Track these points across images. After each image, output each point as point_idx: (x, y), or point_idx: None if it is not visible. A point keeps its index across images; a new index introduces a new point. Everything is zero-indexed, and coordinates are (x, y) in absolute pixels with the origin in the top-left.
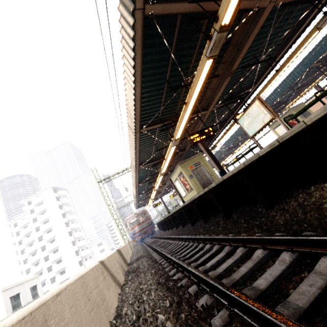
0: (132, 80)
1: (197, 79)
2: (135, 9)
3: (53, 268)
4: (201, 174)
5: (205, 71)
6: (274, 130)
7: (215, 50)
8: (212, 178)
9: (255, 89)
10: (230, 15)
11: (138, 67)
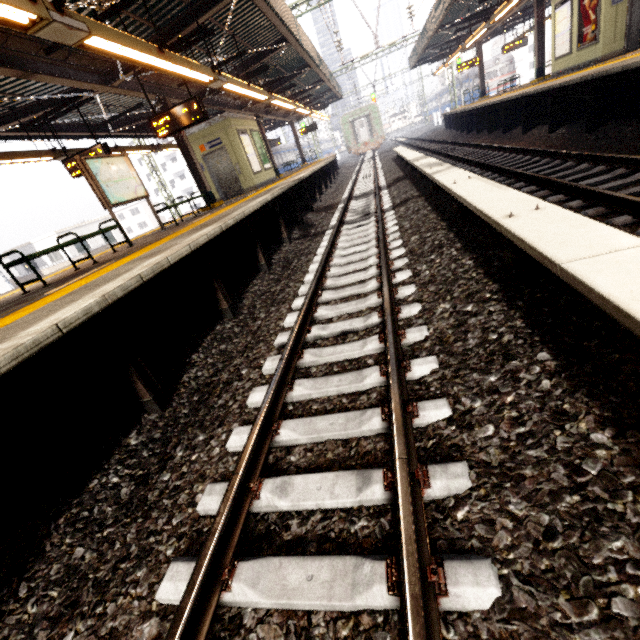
0: None
1: None
2: None
3: (176, 185)
4: (225, 166)
5: None
6: (555, 11)
7: None
8: (239, 179)
9: None
10: None
11: None
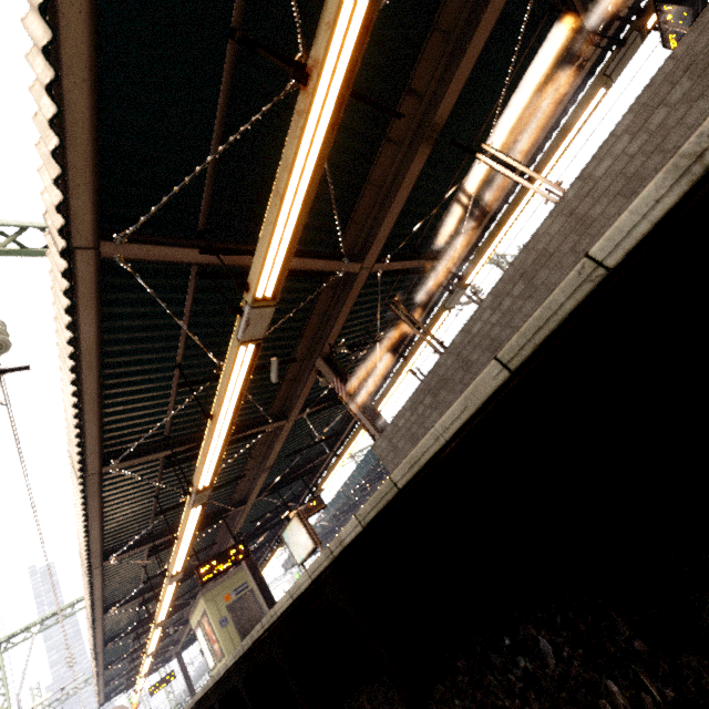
0: (82, 523)
1: (185, 521)
2: (87, 476)
3: None
4: (249, 612)
5: (196, 512)
6: None
7: (201, 501)
8: None
9: (335, 452)
10: (208, 481)
11: (95, 508)
